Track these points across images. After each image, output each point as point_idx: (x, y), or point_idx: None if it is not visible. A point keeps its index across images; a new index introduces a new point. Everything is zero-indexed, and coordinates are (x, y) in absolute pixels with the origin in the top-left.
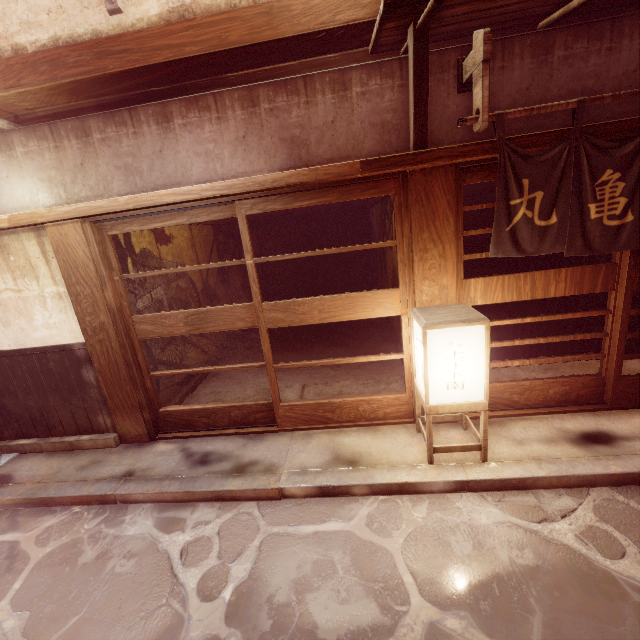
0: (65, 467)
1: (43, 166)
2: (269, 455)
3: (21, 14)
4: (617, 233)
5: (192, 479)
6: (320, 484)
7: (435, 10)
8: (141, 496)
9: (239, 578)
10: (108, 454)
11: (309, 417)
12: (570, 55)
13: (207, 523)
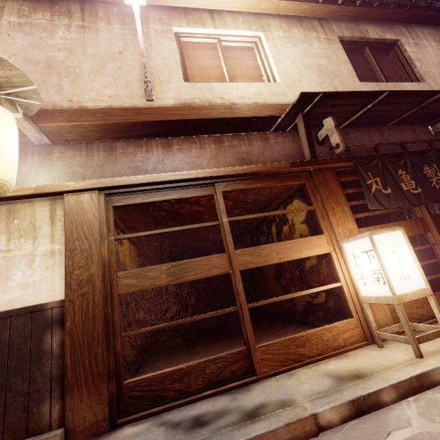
0: None
1: (71, 165)
2: (270, 396)
3: (92, 95)
4: (419, 197)
5: None
6: (351, 397)
7: (320, 100)
8: None
9: None
10: None
11: (284, 356)
12: (356, 136)
13: None
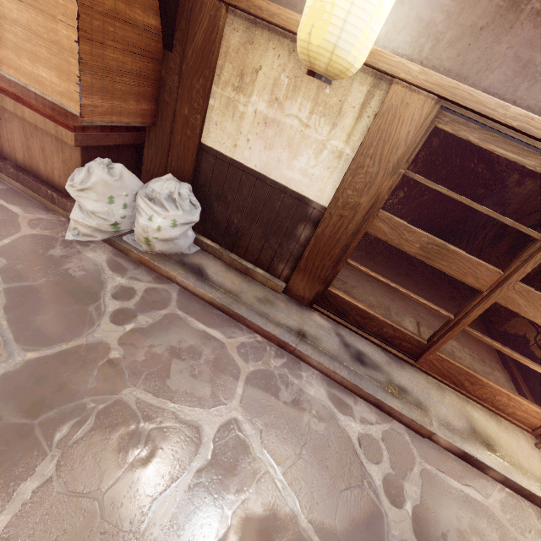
0: (245, 290)
1: (436, 2)
2: (414, 389)
3: None
4: None
5: (357, 375)
6: (468, 452)
7: None
8: (315, 363)
9: (413, 499)
10: (276, 298)
11: (449, 374)
12: None
13: (370, 423)
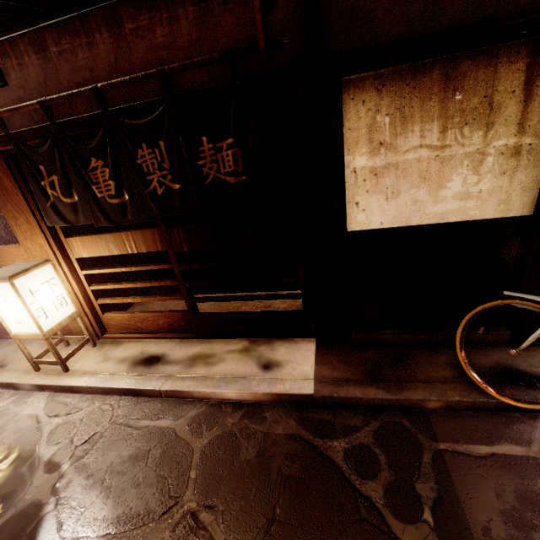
0: None
1: None
2: None
3: None
4: (124, 209)
5: None
6: None
7: None
8: None
9: None
10: None
11: None
12: (62, 50)
13: None
